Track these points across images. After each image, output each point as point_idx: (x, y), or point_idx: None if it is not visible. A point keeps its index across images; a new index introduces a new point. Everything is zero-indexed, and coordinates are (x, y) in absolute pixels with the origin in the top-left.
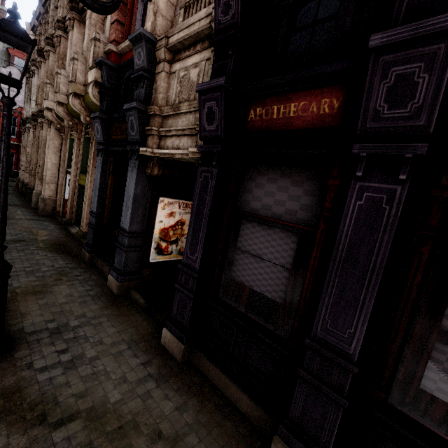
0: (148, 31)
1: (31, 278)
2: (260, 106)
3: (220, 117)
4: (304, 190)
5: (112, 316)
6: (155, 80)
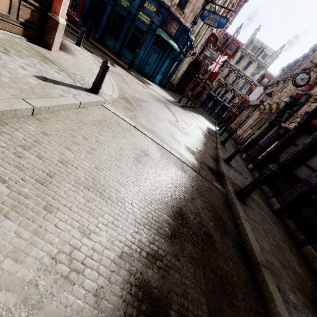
0: (312, 92)
1: (227, 144)
2: (315, 119)
3: (304, 119)
4: None
5: (240, 158)
6: (303, 106)
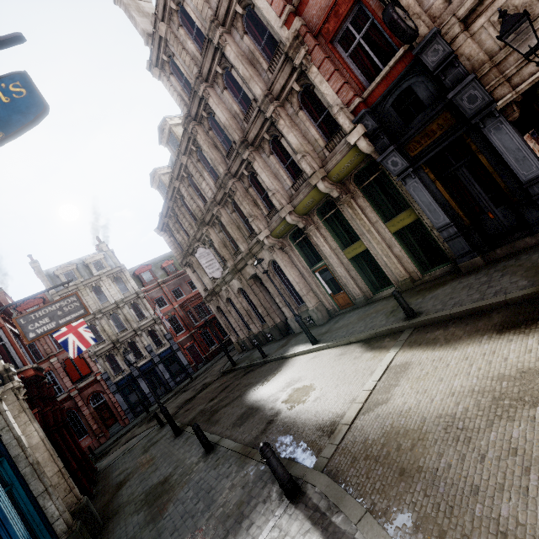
0: (425, 33)
1: (503, 278)
2: None
3: None
4: None
5: None
6: (459, 55)
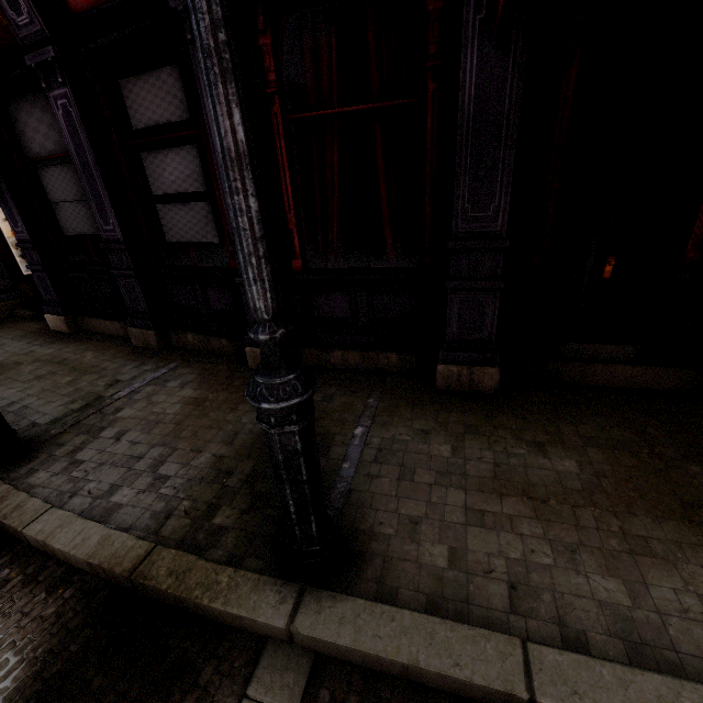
0: None
1: None
2: None
3: None
4: (51, 115)
5: None
6: None
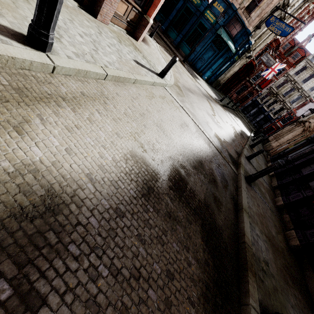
0: None
1: (256, 150)
2: None
3: None
4: None
5: (264, 164)
6: None
